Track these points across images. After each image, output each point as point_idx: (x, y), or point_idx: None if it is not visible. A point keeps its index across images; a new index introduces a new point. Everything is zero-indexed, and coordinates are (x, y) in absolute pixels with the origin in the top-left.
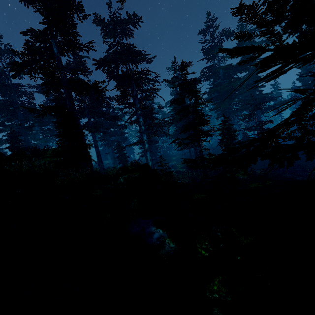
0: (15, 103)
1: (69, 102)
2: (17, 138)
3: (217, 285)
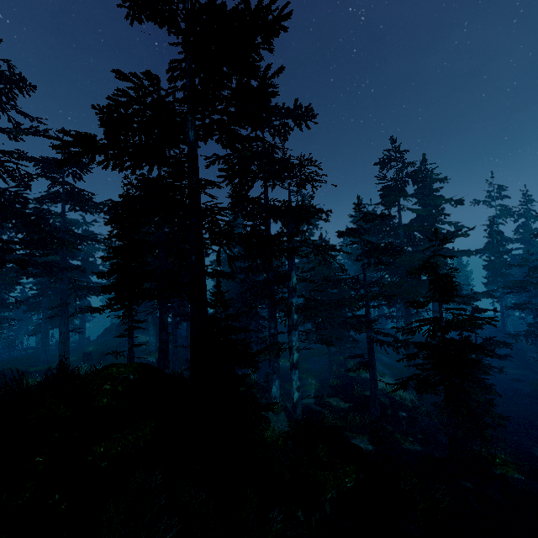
0: None
1: (196, 260)
2: None
3: None
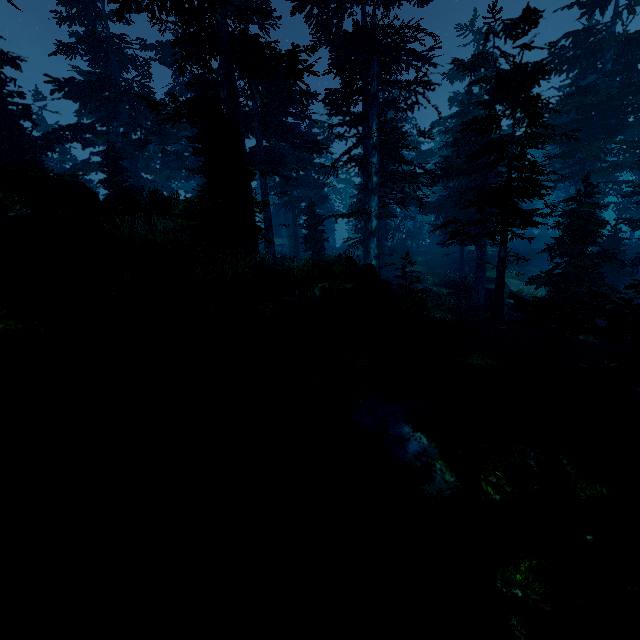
0: (116, 84)
1: (227, 95)
2: (119, 163)
3: (524, 573)
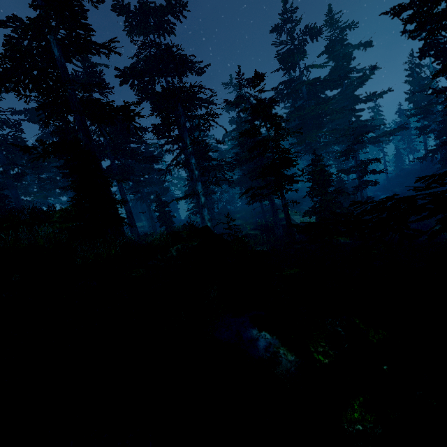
0: None
1: (83, 136)
2: (0, 193)
3: (358, 411)
